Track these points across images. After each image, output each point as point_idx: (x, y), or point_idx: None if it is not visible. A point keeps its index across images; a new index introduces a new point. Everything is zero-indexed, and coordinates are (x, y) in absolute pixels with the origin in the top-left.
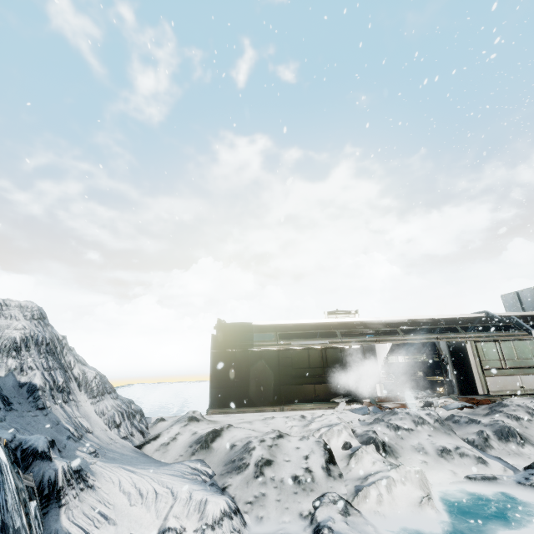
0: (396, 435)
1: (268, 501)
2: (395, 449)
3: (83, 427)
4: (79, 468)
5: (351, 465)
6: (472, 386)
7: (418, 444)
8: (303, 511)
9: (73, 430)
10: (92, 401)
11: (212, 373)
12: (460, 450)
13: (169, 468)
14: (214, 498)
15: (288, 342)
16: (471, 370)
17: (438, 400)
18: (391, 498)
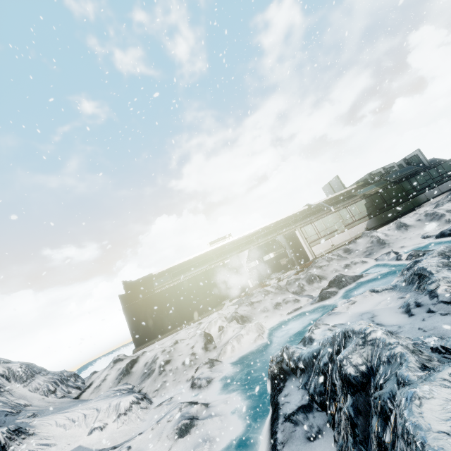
0: (251, 308)
1: (168, 384)
2: (250, 317)
3: (21, 405)
4: (18, 427)
5: (221, 338)
6: (306, 257)
7: (264, 307)
8: (188, 378)
9: (10, 410)
10: (24, 385)
11: (129, 323)
12: (286, 300)
13: (97, 398)
14: (126, 398)
15: (180, 277)
16: (302, 246)
17: (285, 274)
18: (240, 345)
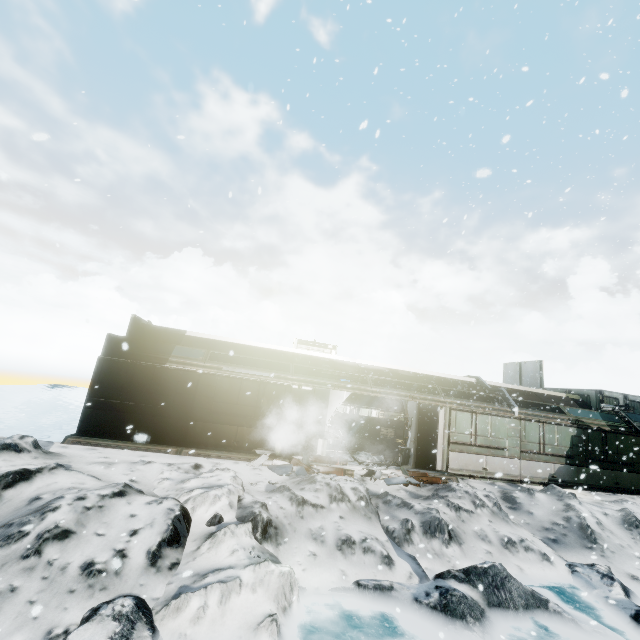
0: (297, 511)
1: (12, 603)
2: (283, 531)
3: None
4: None
5: (201, 550)
6: (432, 460)
7: (319, 528)
8: (57, 627)
9: None
10: None
11: (92, 387)
12: (368, 543)
13: None
14: None
15: (219, 366)
16: (437, 440)
17: (384, 471)
18: (221, 613)
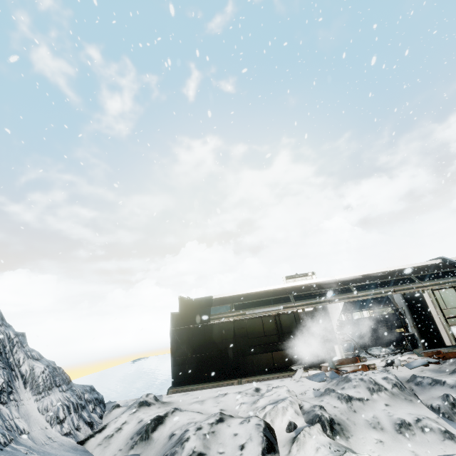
0: (348, 407)
1: None
2: (345, 426)
3: (18, 429)
4: None
5: (293, 453)
6: (437, 338)
7: (373, 417)
8: None
9: None
10: (36, 398)
11: (172, 351)
12: (422, 422)
13: None
14: None
15: (243, 312)
16: (433, 320)
17: (401, 358)
18: None
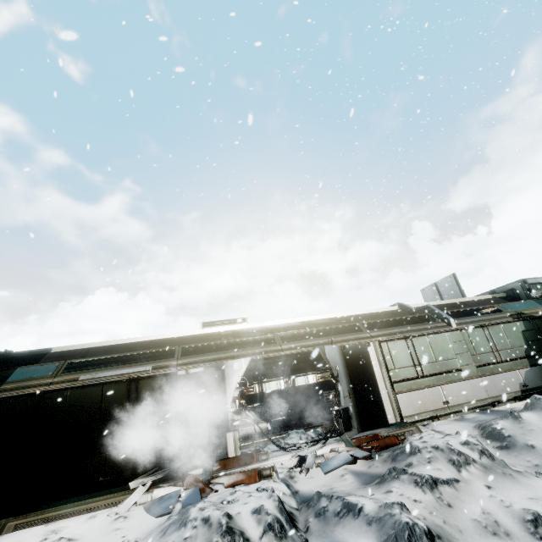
0: None
1: None
2: None
3: None
4: None
5: None
6: (379, 412)
7: None
8: None
9: None
10: None
11: None
12: None
13: None
14: None
15: (75, 376)
16: (377, 385)
17: (321, 450)
18: None
